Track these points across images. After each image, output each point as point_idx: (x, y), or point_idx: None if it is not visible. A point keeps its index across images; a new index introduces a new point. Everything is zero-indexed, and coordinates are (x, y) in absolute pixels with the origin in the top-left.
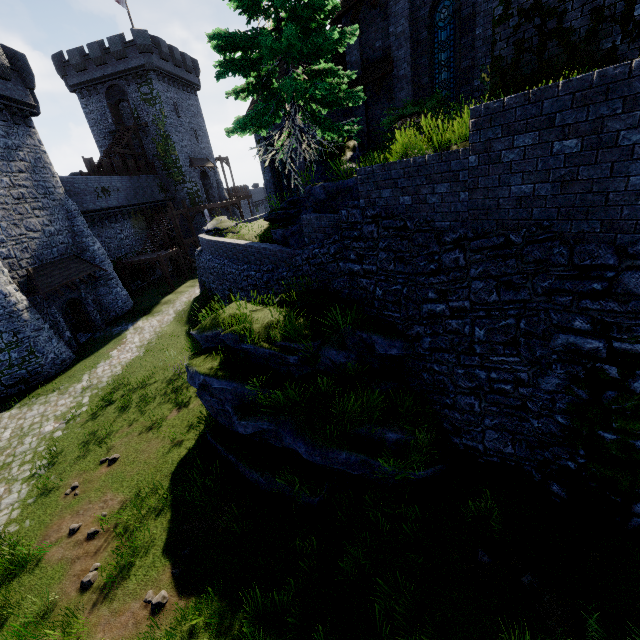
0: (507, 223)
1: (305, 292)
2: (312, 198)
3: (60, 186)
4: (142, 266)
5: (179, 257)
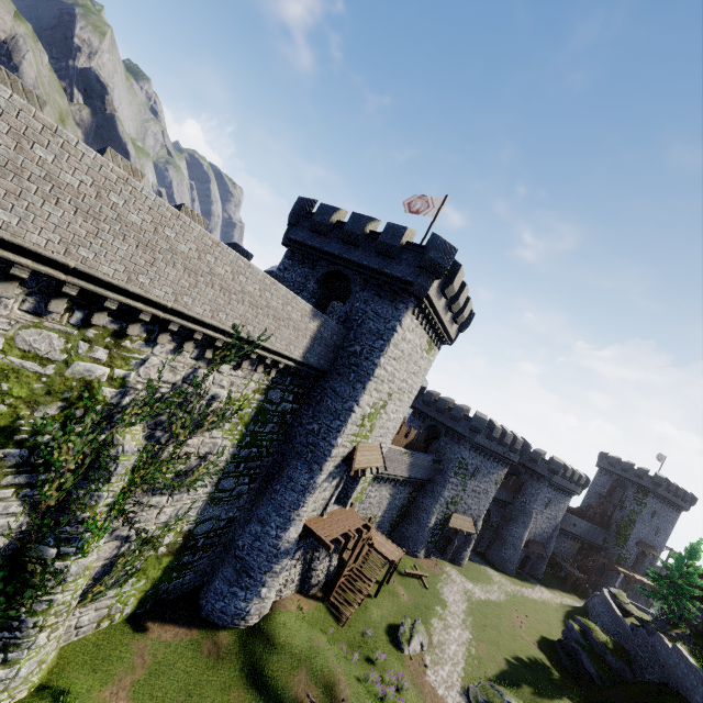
0: (667, 667)
1: (621, 644)
2: (647, 626)
3: (561, 518)
4: (559, 565)
5: (582, 581)
